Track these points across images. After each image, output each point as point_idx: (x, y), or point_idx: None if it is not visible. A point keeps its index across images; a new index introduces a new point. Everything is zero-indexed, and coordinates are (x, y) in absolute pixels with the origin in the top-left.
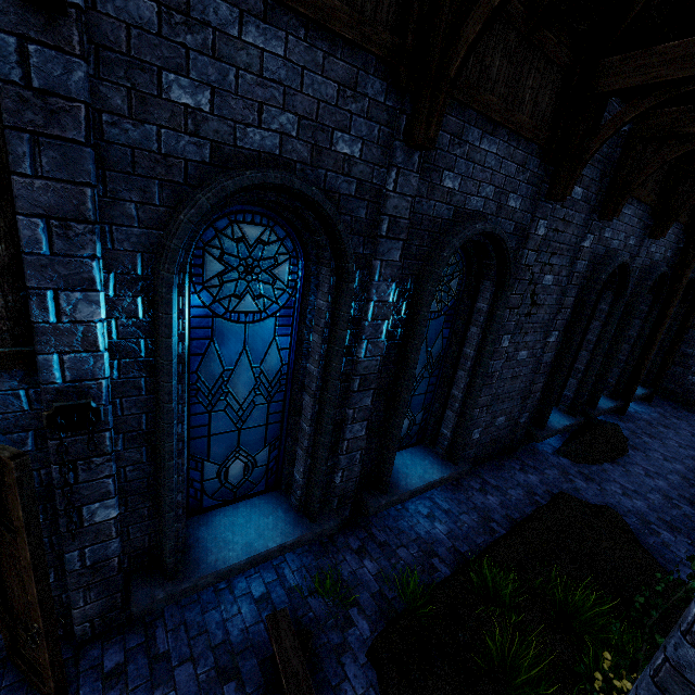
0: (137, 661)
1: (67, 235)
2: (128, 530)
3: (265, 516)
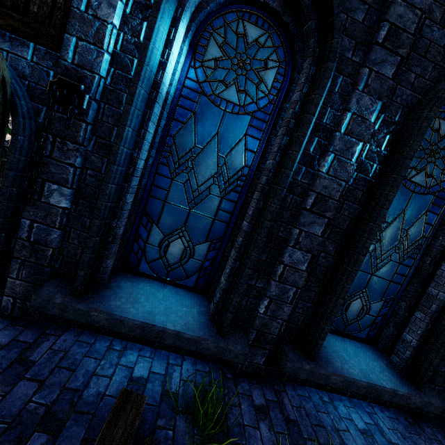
0: (10, 352)
1: None
2: (70, 232)
3: (181, 304)
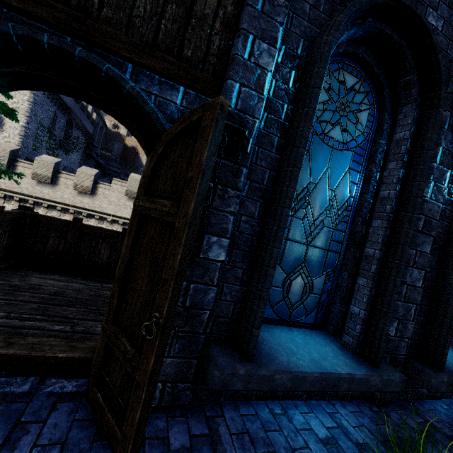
0: (203, 452)
1: (273, 3)
2: (222, 287)
3: (321, 345)
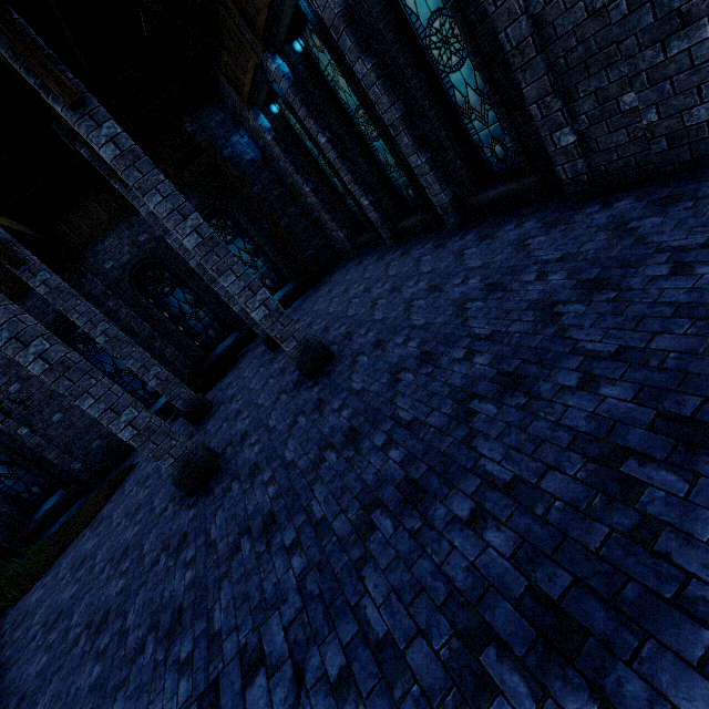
0: None
1: None
2: None
3: None
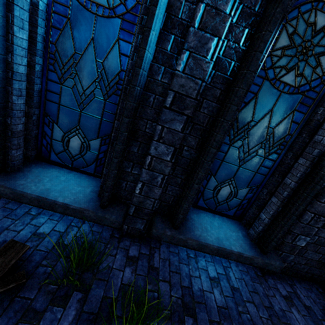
0: None
1: None
2: None
3: (78, 185)
